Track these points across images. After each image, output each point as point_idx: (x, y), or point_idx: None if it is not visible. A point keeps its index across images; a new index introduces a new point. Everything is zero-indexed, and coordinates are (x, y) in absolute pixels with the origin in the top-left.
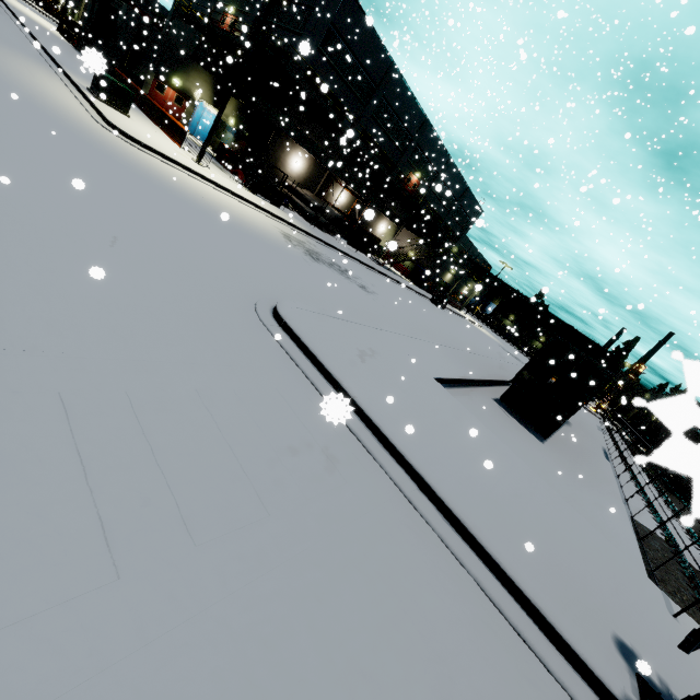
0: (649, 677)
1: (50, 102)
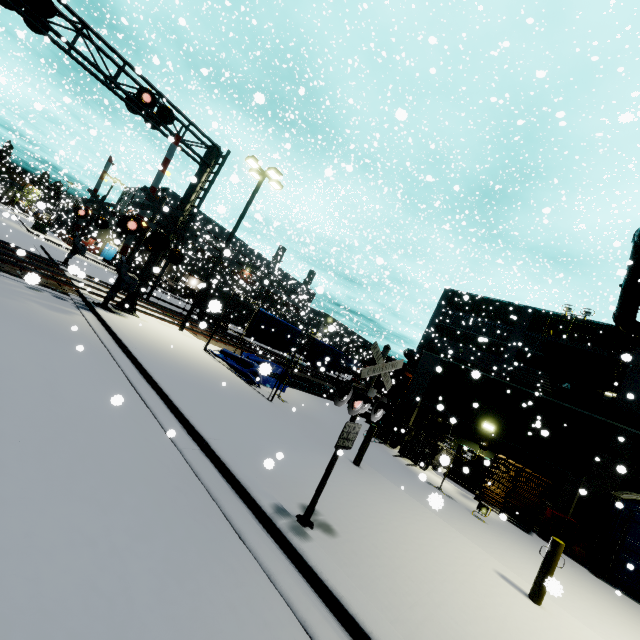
0: None
1: (5, 222)
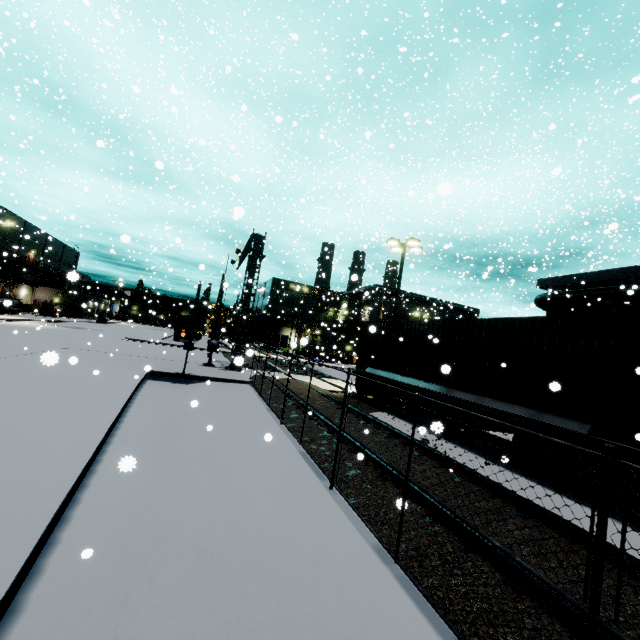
0: None
1: None
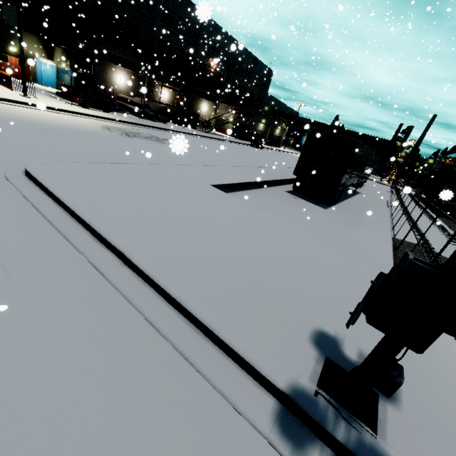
0: (344, 356)
1: None
